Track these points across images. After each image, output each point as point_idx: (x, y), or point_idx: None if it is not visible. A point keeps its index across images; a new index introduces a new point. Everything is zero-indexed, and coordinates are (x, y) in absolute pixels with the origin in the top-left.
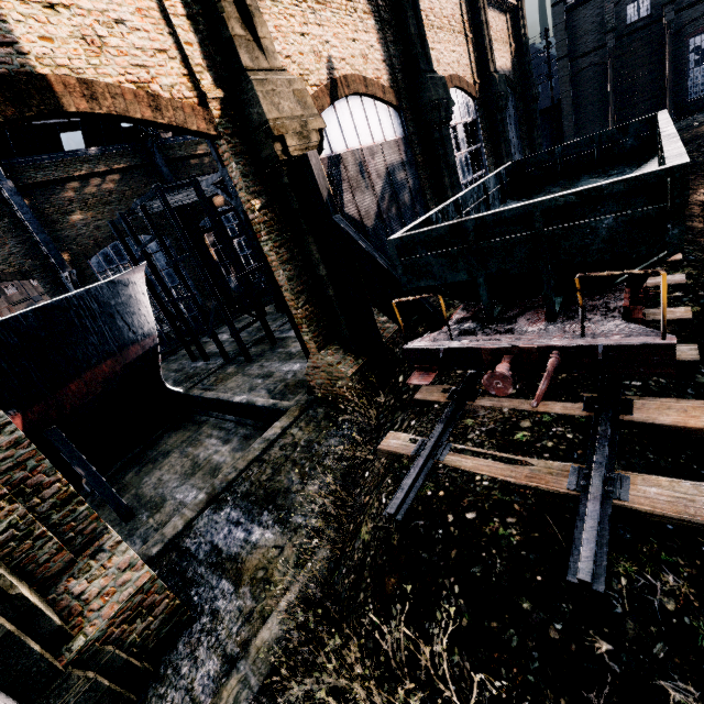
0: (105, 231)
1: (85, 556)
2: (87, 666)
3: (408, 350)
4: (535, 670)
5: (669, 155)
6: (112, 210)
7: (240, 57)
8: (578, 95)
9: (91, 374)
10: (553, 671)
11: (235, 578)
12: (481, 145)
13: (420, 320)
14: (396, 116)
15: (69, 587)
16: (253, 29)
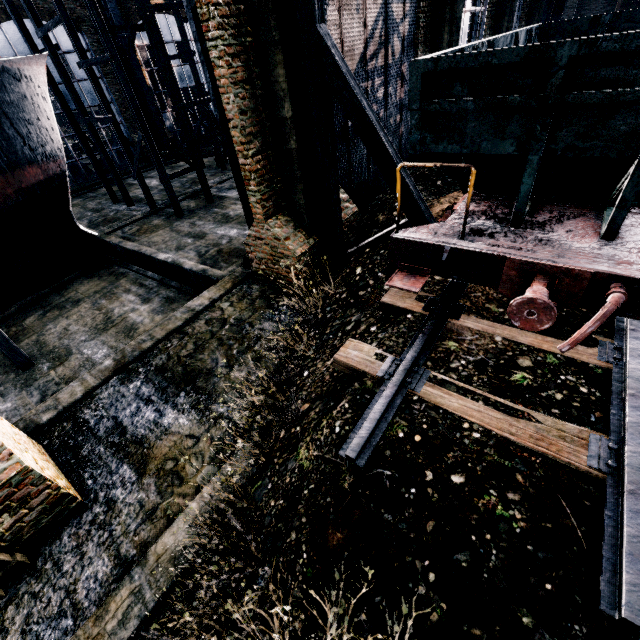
0: None
1: None
2: None
3: (397, 240)
4: None
5: None
6: None
7: None
8: None
9: None
10: None
11: (140, 465)
12: (484, 9)
13: (382, 207)
14: None
15: None
16: None
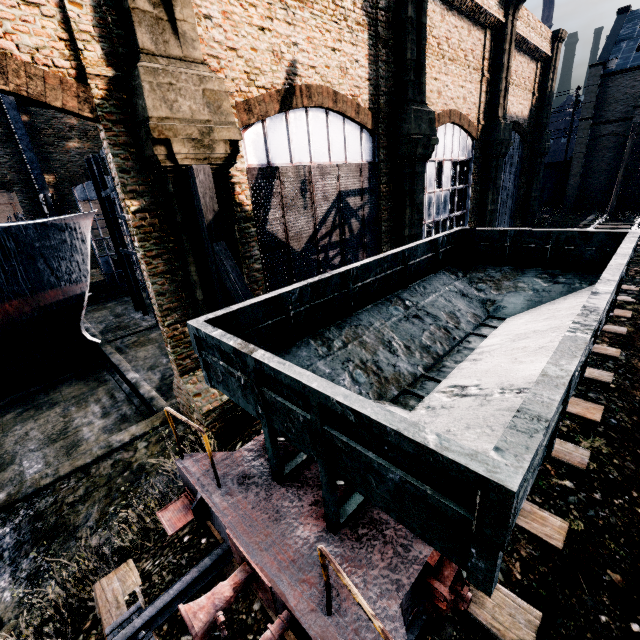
0: None
1: None
2: None
3: (179, 467)
4: None
5: (527, 405)
6: None
7: (136, 36)
8: (590, 159)
9: None
10: None
11: None
12: (468, 186)
13: None
14: (369, 139)
15: None
16: (171, 7)
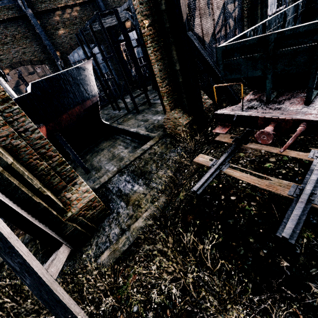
0: (74, 40)
1: (70, 185)
2: (73, 222)
3: (217, 114)
4: (248, 264)
5: None
6: (77, 28)
7: None
8: None
9: (71, 112)
10: (257, 267)
11: (127, 202)
12: None
13: (225, 99)
14: None
15: (65, 195)
16: None
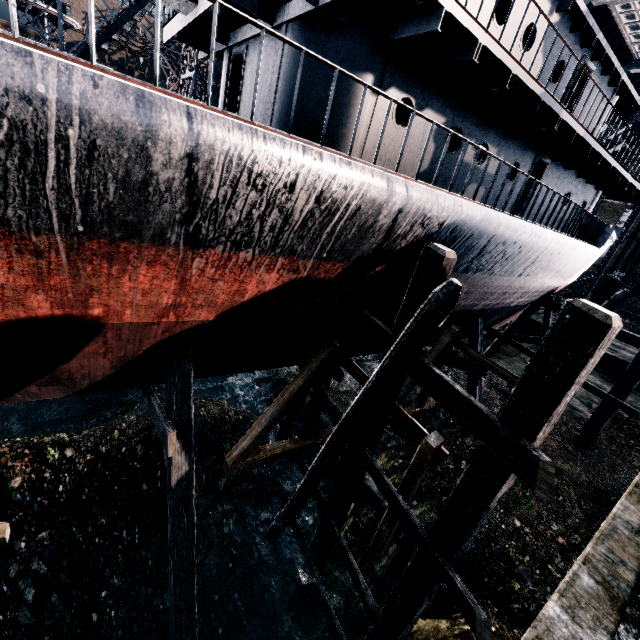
0: None
1: None
2: None
3: None
4: None
5: None
6: None
7: None
8: None
9: None
10: None
11: None
12: None
13: None
14: None
15: None
16: None
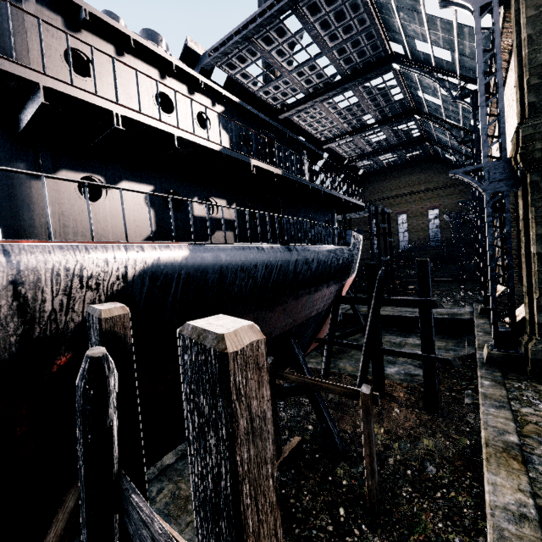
0: None
1: None
2: None
3: None
4: None
5: None
6: None
7: None
8: None
9: None
10: None
11: None
12: None
13: None
14: None
15: None
16: None
